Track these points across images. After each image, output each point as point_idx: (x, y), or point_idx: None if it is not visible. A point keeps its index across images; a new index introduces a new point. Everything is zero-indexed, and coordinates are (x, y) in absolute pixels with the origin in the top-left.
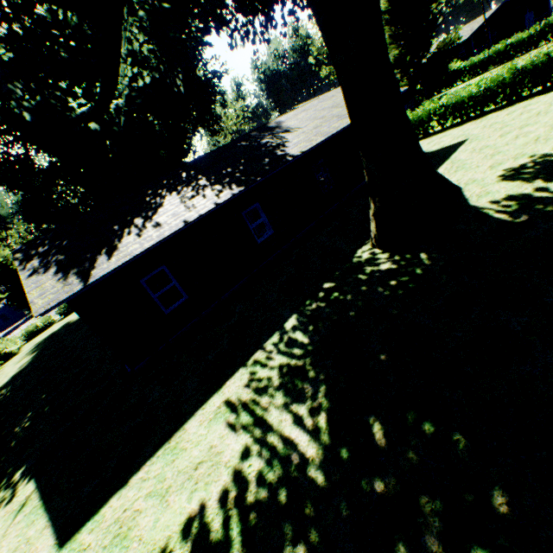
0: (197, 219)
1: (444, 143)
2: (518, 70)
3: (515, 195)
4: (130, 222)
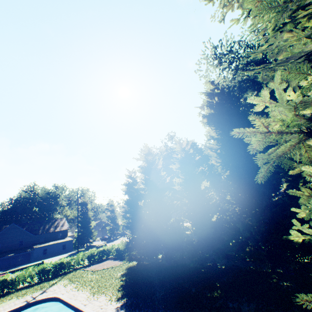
0: None
1: None
2: None
3: None
4: None
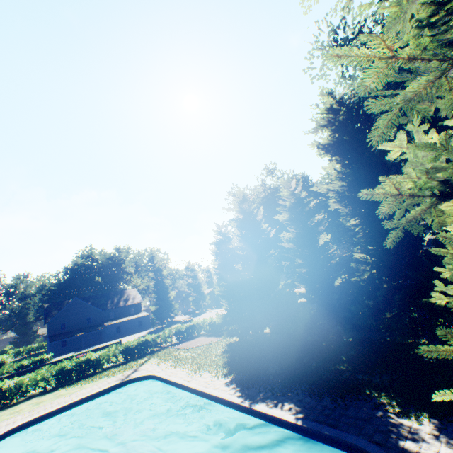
0: None
1: None
2: None
3: None
4: None
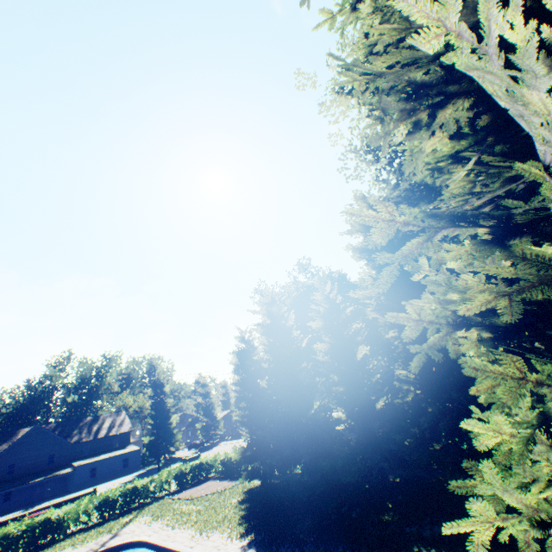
0: None
1: None
2: None
3: None
4: None
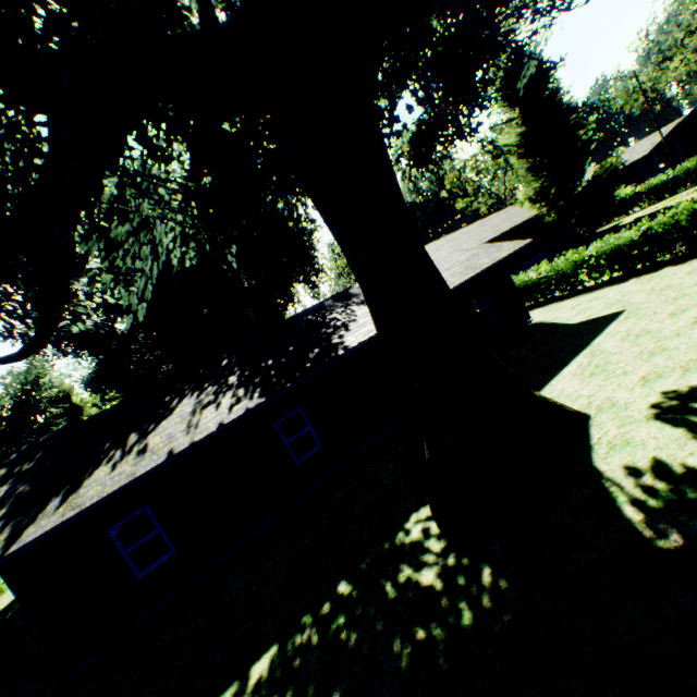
0: (188, 447)
1: (592, 310)
2: (696, 211)
3: (669, 465)
4: (125, 437)
